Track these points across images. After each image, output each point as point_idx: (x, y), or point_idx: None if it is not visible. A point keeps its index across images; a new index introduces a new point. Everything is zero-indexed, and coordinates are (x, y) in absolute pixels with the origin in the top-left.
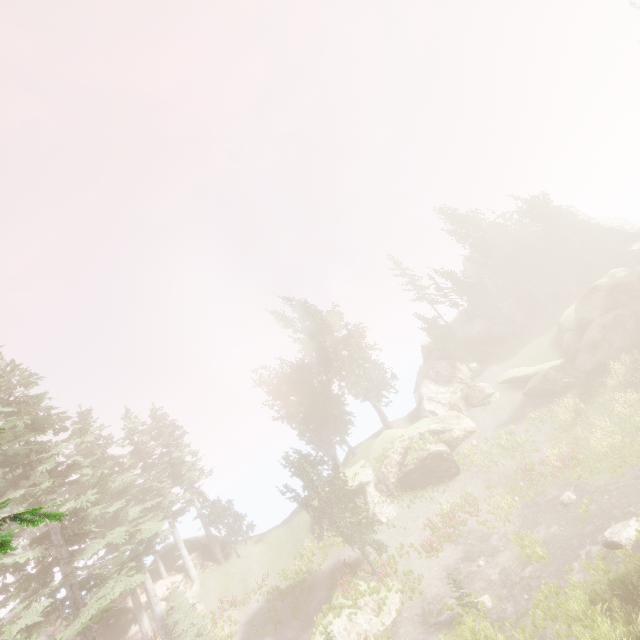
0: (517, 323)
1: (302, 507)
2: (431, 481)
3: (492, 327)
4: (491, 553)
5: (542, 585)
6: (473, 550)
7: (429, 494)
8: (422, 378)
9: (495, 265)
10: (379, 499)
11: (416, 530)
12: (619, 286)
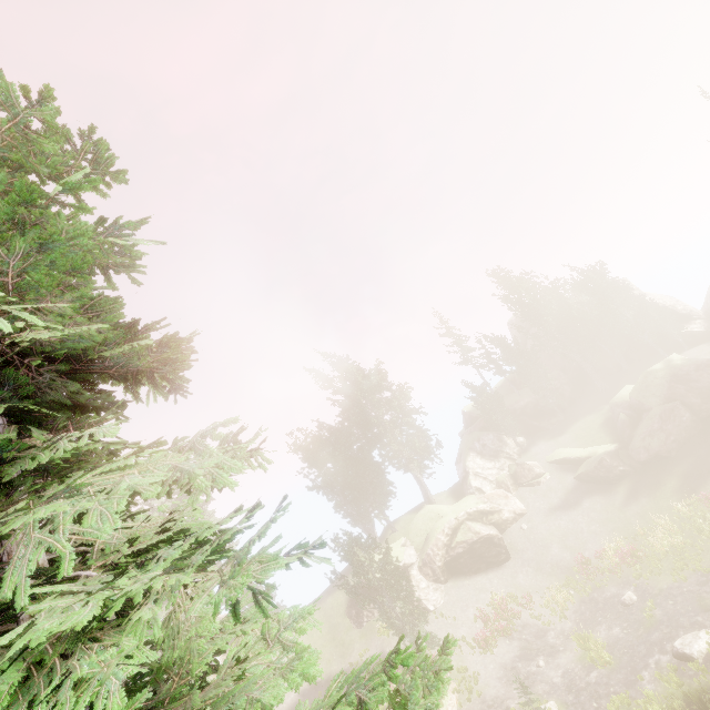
0: (565, 397)
1: (351, 594)
2: (480, 567)
3: (540, 399)
4: (550, 652)
5: (613, 694)
6: (530, 647)
7: (478, 581)
8: (467, 450)
9: (547, 334)
10: (425, 584)
11: (466, 621)
12: (677, 375)
